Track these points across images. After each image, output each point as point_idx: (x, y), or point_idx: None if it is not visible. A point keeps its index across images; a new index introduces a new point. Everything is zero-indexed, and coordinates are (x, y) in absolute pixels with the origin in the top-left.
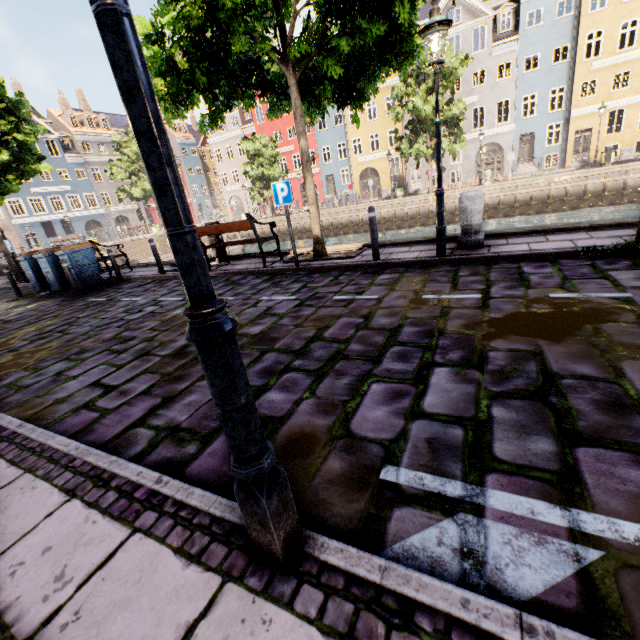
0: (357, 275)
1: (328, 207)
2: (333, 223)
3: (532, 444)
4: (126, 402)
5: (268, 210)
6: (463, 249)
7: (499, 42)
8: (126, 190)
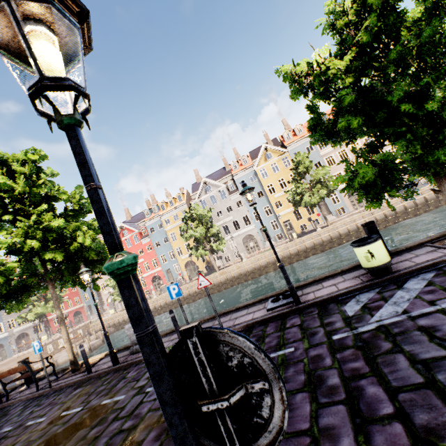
0: (68, 391)
1: (164, 292)
2: (167, 302)
3: None
4: None
5: None
6: (132, 354)
7: (232, 194)
8: (24, 316)
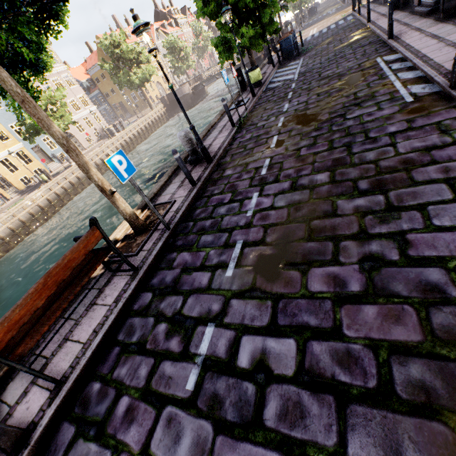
0: (217, 186)
1: None
2: None
3: (380, 98)
4: (451, 161)
5: None
6: (202, 160)
7: None
8: None
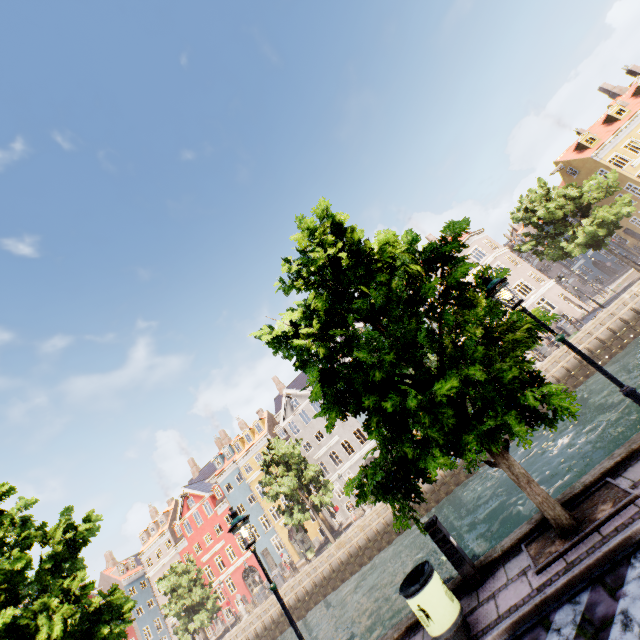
0: None
1: (261, 601)
2: (266, 624)
3: None
4: None
5: (219, 622)
6: None
7: None
8: None
